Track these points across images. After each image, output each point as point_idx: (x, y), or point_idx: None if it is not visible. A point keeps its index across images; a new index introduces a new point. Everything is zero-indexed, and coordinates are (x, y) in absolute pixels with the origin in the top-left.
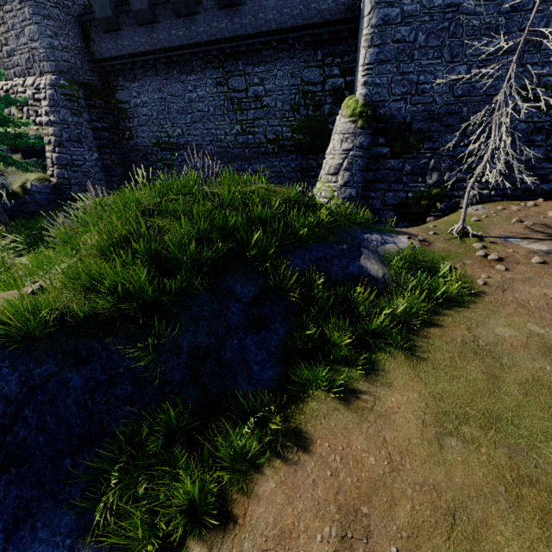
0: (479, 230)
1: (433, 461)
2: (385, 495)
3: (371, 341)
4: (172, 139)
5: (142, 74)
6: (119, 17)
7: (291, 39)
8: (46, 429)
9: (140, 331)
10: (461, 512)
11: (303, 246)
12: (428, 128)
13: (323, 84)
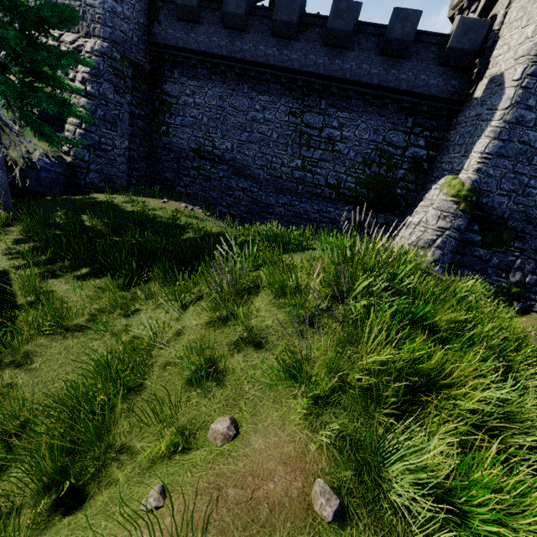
0: None
1: None
2: None
3: None
4: (217, 150)
5: (206, 76)
6: (202, 11)
7: (389, 98)
8: None
9: None
10: None
11: None
12: (522, 228)
13: (405, 150)
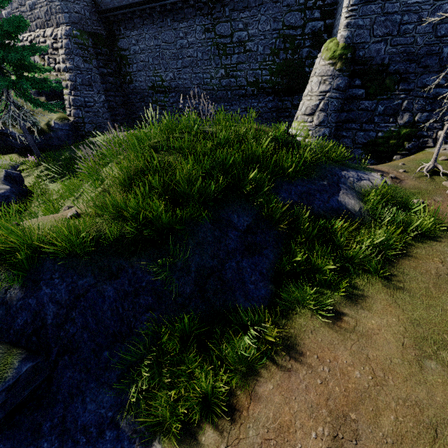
0: (447, 169)
1: (414, 380)
2: (371, 405)
3: (351, 268)
4: (165, 82)
5: (140, 23)
6: None
7: None
8: (88, 328)
9: (157, 252)
10: (443, 428)
11: (289, 181)
12: (405, 69)
13: (303, 28)
